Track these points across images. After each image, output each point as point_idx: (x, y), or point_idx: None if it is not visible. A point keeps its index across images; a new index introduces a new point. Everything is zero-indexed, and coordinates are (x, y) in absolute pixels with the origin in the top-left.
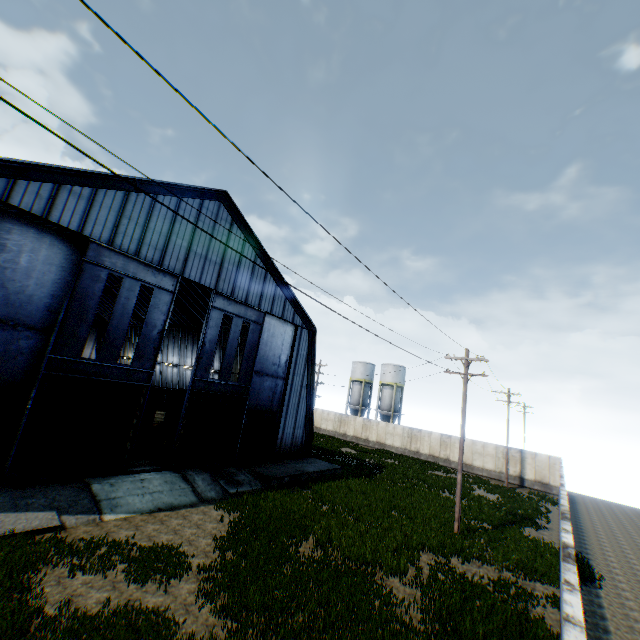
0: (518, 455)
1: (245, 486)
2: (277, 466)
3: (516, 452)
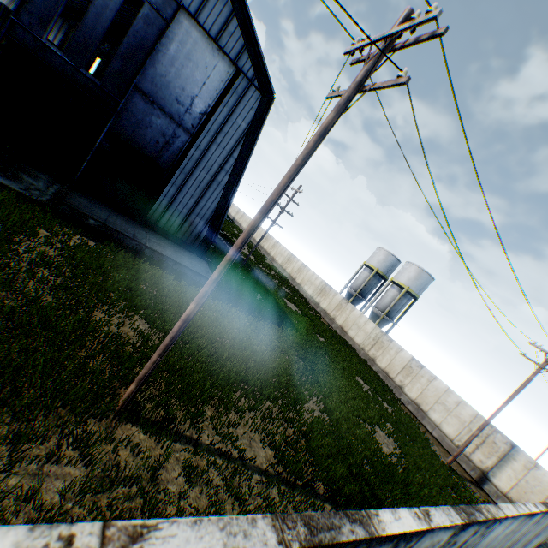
0: (504, 447)
1: (14, 183)
2: (121, 220)
3: (504, 442)
